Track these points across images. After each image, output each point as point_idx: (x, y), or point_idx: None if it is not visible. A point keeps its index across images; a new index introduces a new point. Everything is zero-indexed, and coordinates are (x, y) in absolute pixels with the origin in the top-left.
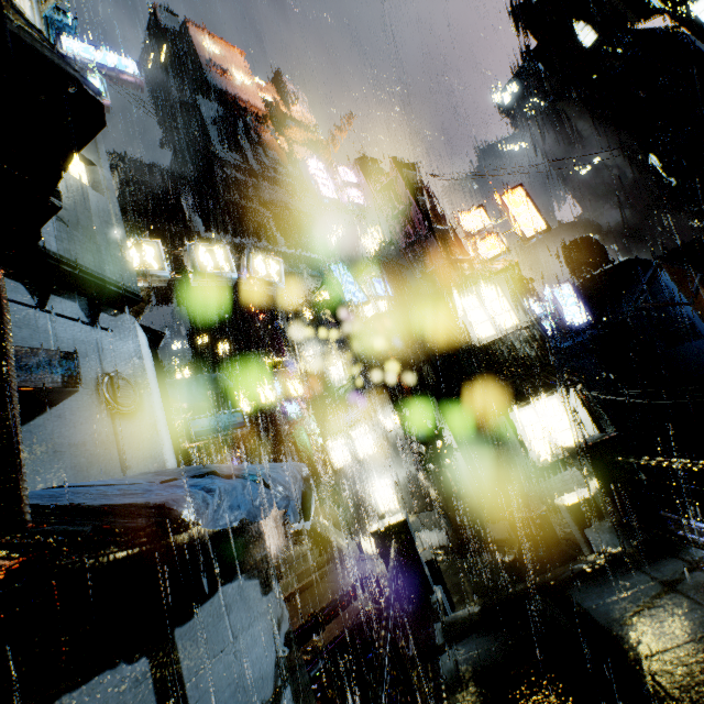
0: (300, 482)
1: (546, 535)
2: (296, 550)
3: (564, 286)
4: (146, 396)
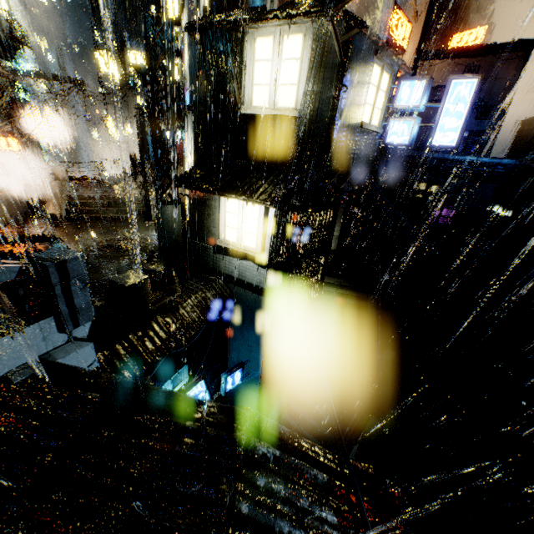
0: None
1: (149, 282)
2: (129, 196)
3: (470, 82)
4: None
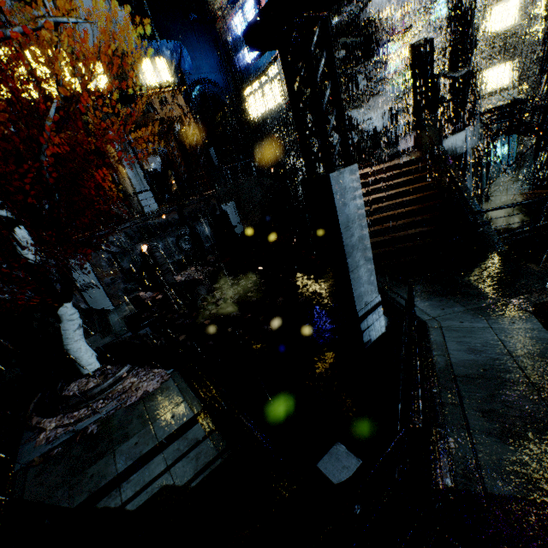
0: (403, 90)
1: None
2: None
3: None
4: (373, 68)
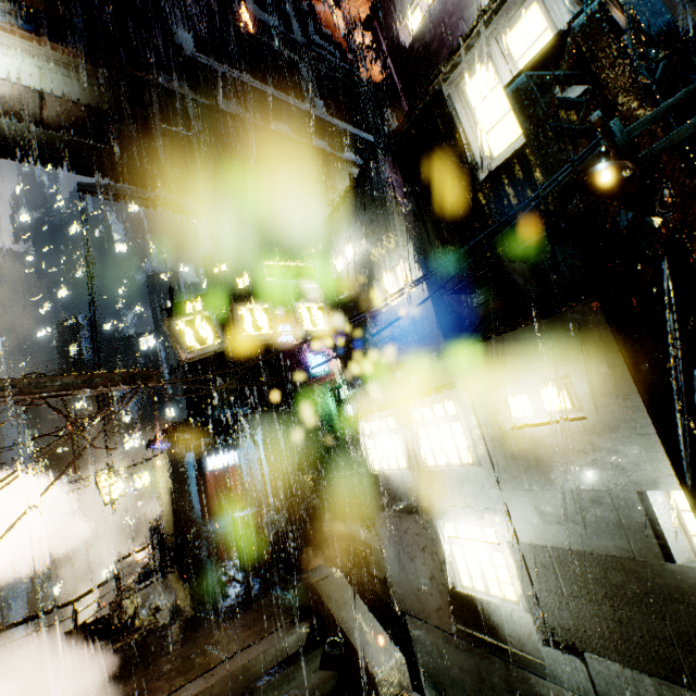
0: None
1: None
2: (273, 644)
3: None
4: None
